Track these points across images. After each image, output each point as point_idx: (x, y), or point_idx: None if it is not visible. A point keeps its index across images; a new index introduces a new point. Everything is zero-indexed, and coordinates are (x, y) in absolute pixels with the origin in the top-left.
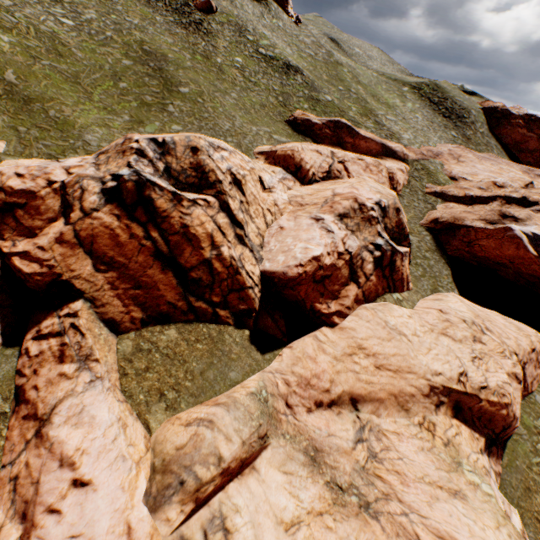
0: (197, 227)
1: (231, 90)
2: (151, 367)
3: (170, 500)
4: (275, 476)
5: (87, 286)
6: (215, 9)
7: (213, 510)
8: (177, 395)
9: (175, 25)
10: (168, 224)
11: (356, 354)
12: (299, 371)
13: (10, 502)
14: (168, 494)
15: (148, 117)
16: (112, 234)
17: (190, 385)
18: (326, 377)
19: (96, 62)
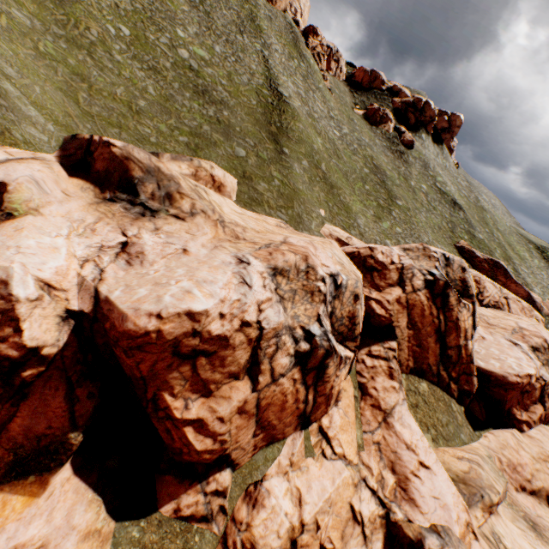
0: (461, 321)
1: (421, 209)
2: (418, 405)
3: (476, 504)
4: (512, 526)
5: (399, 334)
6: (414, 146)
7: (490, 527)
8: (435, 433)
9: (386, 149)
10: (449, 313)
11: (548, 462)
12: (508, 455)
13: (378, 457)
14: (474, 499)
15: (383, 216)
16: (422, 307)
17: (441, 429)
18: (528, 470)
19: (352, 165)
